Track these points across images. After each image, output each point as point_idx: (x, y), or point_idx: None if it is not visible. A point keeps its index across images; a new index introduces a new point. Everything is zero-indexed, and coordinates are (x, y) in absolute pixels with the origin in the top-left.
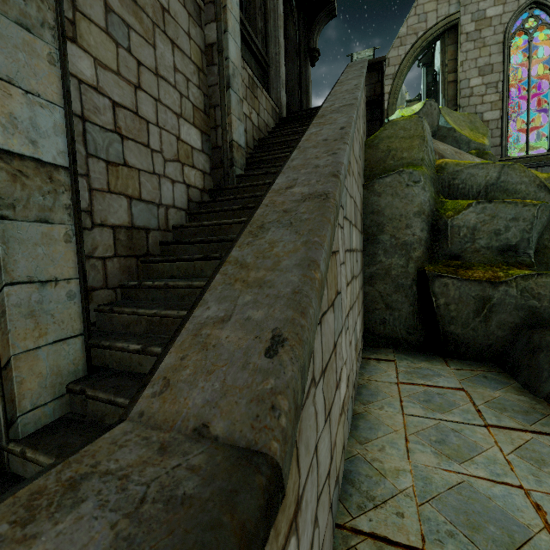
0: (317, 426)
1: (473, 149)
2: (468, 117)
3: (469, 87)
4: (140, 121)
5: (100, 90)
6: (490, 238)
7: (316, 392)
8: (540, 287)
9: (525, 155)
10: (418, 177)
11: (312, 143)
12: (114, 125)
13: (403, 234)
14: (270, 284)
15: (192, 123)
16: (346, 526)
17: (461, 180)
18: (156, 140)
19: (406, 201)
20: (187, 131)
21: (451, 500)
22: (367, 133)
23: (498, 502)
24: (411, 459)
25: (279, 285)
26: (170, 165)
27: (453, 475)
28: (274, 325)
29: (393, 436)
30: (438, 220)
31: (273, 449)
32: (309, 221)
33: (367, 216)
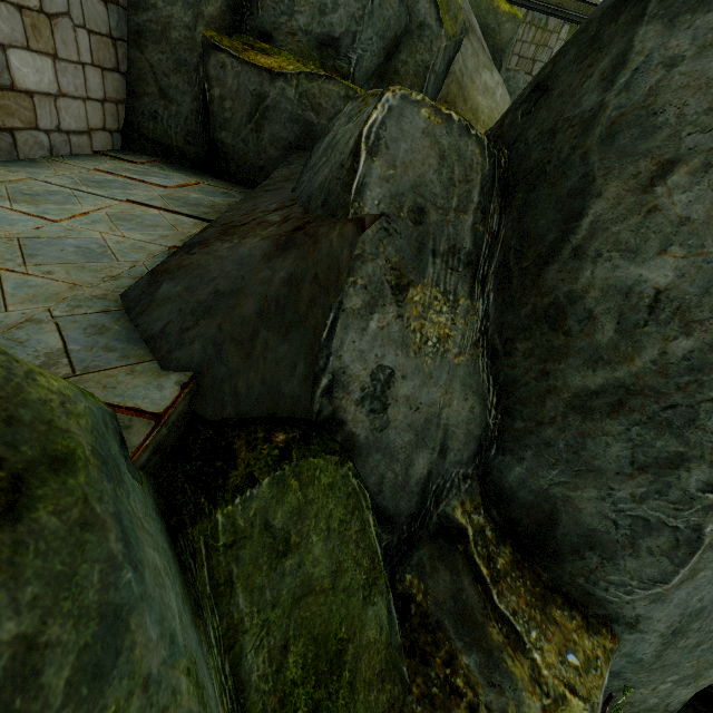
0: None
1: None
2: None
3: None
4: None
5: None
6: (312, 16)
7: None
8: (324, 96)
9: None
10: None
11: None
12: None
13: None
14: None
15: None
16: None
17: None
18: None
19: None
20: None
21: None
22: None
23: None
24: None
25: None
26: None
27: None
28: None
29: None
30: None
31: None
32: None
33: None
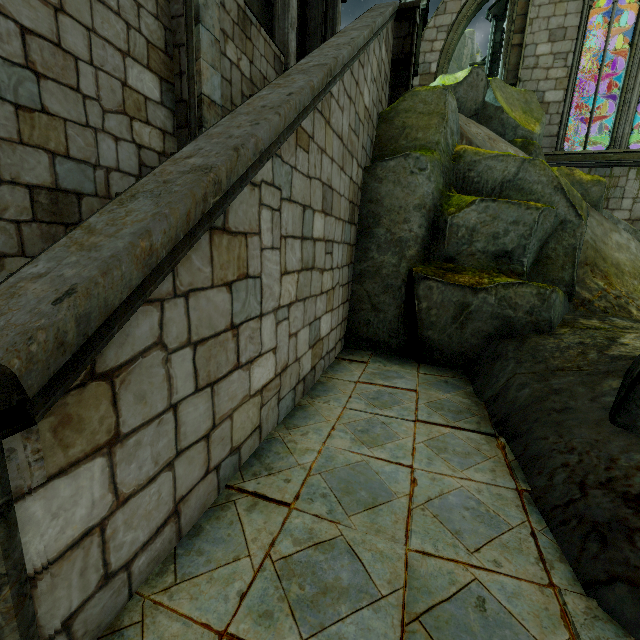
0: (172, 388)
1: (520, 137)
2: (524, 95)
3: (535, 55)
4: (65, 56)
5: (1, 9)
6: (487, 241)
7: (173, 358)
8: (519, 297)
9: (581, 151)
10: (425, 164)
11: (249, 109)
12: (25, 59)
13: (400, 229)
14: (99, 248)
15: (147, 65)
16: (234, 486)
17: (477, 172)
18: (91, 83)
19: (407, 191)
20: (138, 75)
21: (342, 473)
22: (389, 103)
23: (382, 476)
24: (327, 443)
25: (105, 250)
26: (112, 118)
27: (357, 456)
28: (76, 281)
29: (322, 424)
30: (440, 216)
31: (13, 363)
32: (176, 193)
33: (364, 204)
